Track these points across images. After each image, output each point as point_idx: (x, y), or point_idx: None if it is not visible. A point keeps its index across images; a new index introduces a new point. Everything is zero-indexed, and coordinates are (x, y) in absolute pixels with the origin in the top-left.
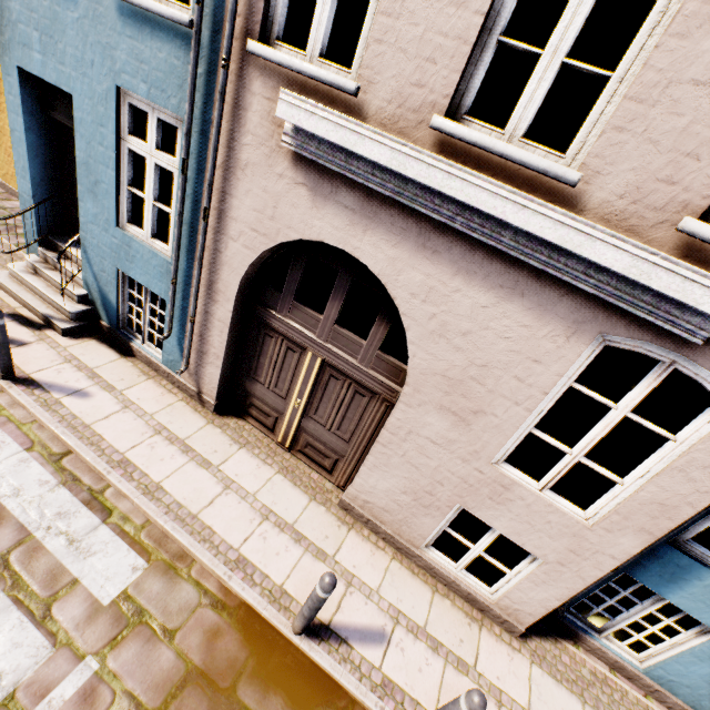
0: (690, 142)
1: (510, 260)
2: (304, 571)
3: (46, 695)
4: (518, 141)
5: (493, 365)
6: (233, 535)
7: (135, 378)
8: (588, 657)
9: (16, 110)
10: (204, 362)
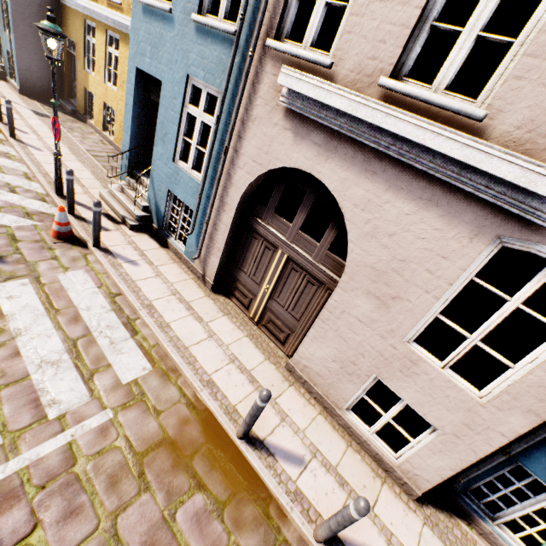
0: None
1: (429, 178)
2: (252, 402)
3: (81, 421)
4: (441, 92)
5: (410, 260)
6: (208, 365)
7: (166, 261)
8: (480, 539)
9: (130, 93)
10: (210, 253)
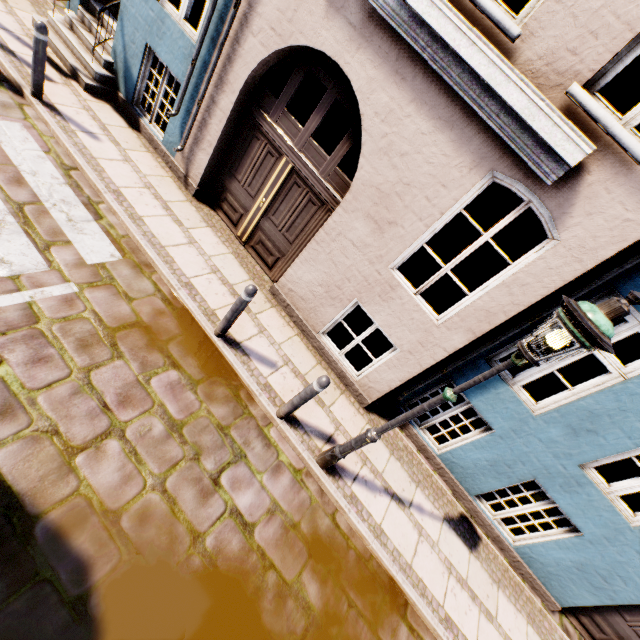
0: (596, 23)
1: (453, 96)
2: None
3: (40, 287)
4: None
5: (414, 185)
6: (188, 269)
7: (137, 147)
8: (406, 439)
9: None
10: (198, 148)
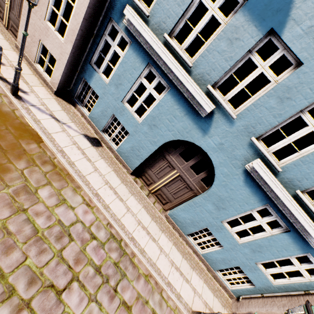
0: None
1: None
2: None
3: None
4: None
5: None
6: None
7: None
8: (77, 111)
9: None
10: None
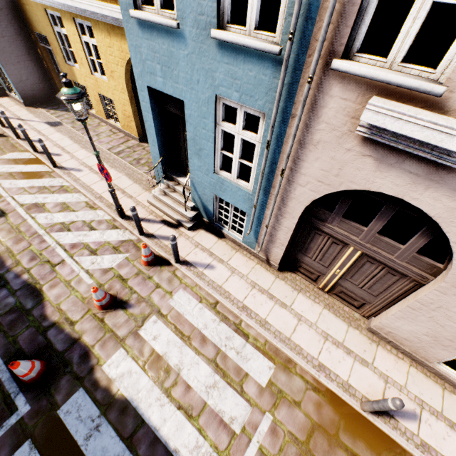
0: None
1: None
2: (357, 373)
3: (256, 428)
4: None
5: None
6: (312, 350)
7: (230, 252)
8: None
9: (147, 110)
10: (272, 246)
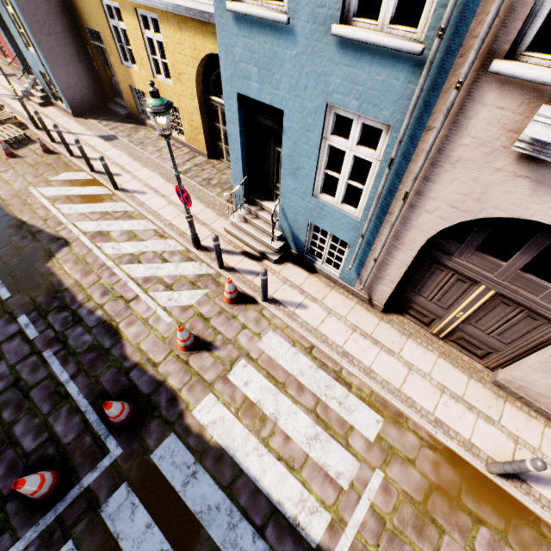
0: None
1: None
2: (481, 431)
3: (366, 485)
4: None
5: None
6: (426, 403)
7: (324, 290)
8: None
9: (233, 121)
10: (378, 283)
